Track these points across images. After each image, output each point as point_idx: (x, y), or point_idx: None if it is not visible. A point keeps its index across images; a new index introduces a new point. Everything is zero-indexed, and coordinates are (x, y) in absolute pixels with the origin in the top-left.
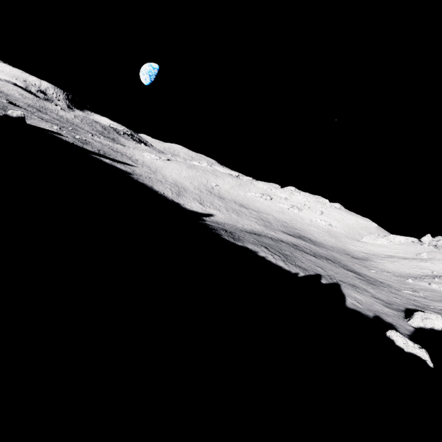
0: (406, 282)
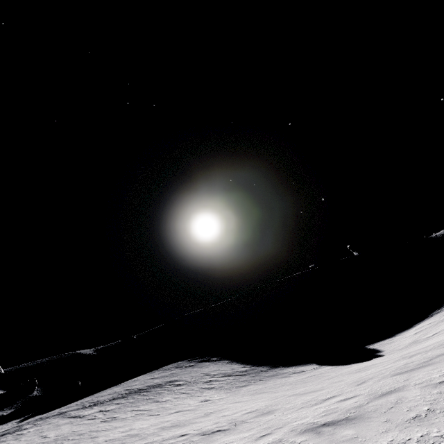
0: None
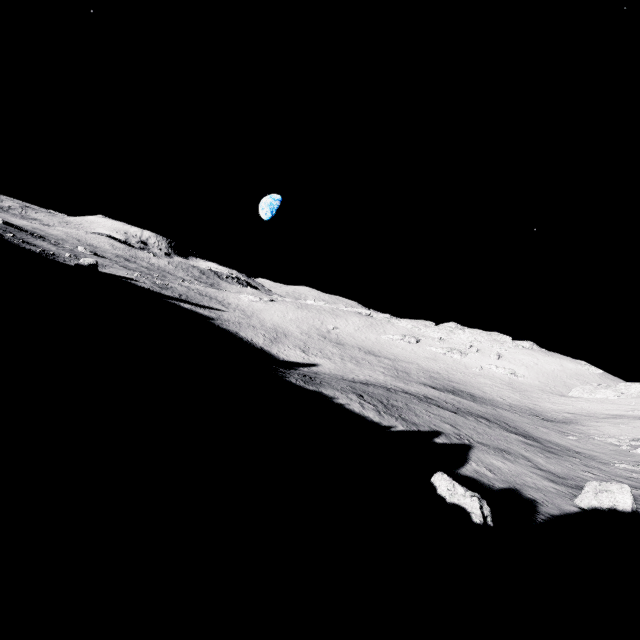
0: (630, 453)
